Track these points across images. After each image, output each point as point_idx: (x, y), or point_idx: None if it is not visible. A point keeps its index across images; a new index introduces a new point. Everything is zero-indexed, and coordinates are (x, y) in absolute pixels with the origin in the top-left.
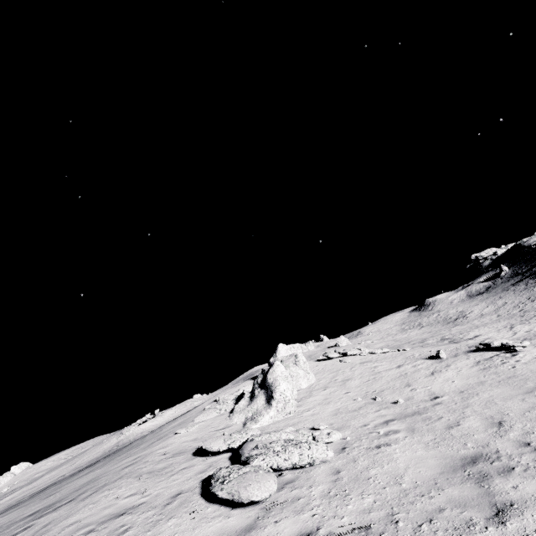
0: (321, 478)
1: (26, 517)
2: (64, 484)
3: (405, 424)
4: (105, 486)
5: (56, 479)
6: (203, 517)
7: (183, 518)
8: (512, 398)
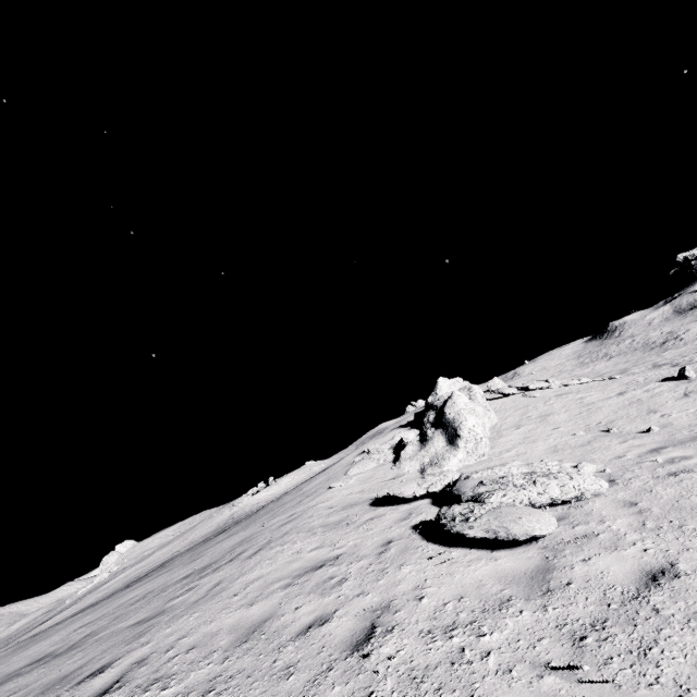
0: (610, 512)
1: (180, 581)
2: (203, 550)
3: (692, 449)
4: (270, 543)
5: (171, 555)
6: (453, 561)
7: (423, 564)
8: None
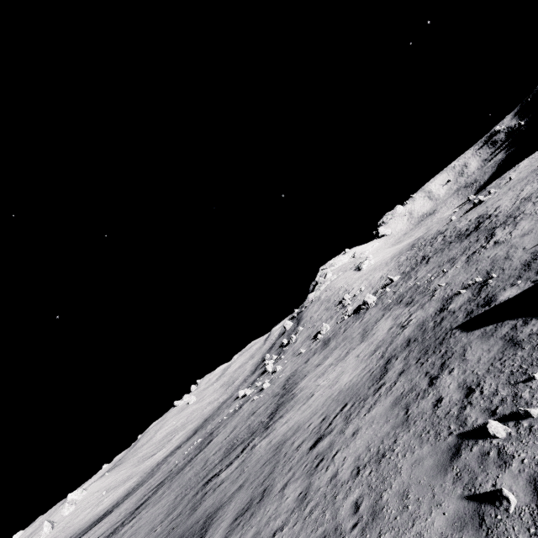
0: None
1: None
2: None
3: None
4: None
5: None
6: None
7: None
8: (67, 532)
